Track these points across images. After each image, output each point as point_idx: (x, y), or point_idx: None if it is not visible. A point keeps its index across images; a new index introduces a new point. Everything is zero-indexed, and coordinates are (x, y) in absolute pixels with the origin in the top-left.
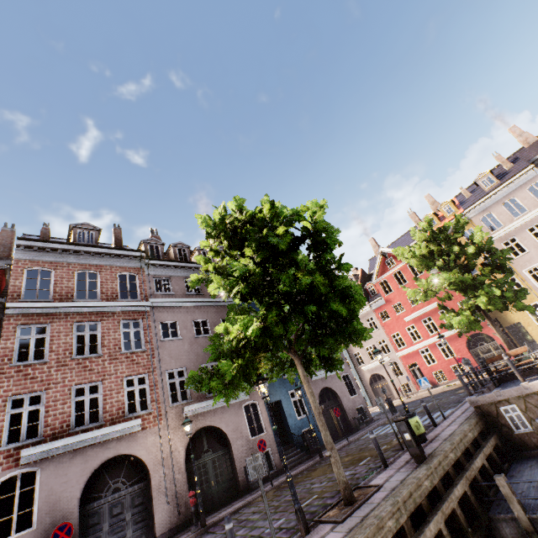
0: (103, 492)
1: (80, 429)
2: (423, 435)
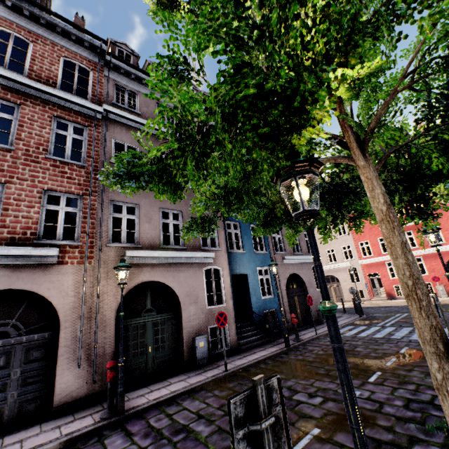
0: None
1: None
2: None
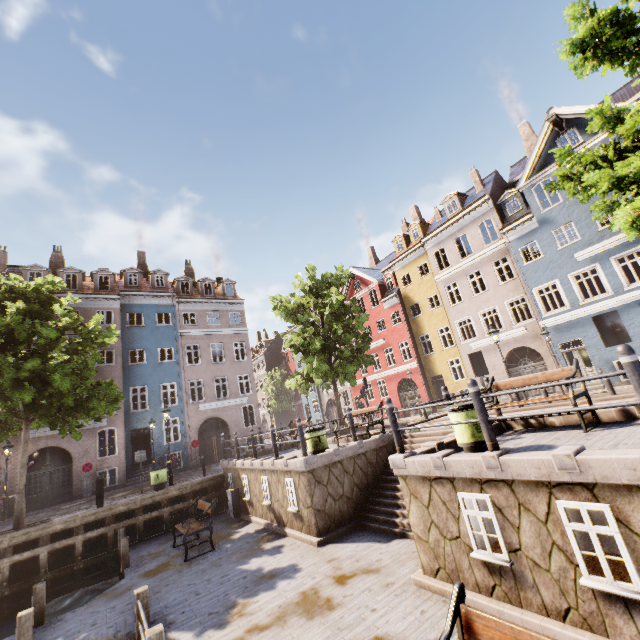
0: None
1: None
2: (158, 485)
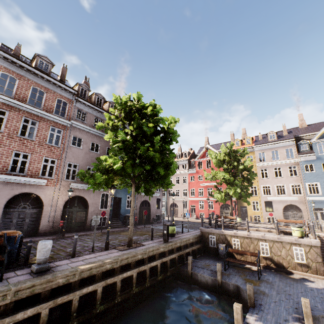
0: (17, 206)
1: (13, 173)
2: (174, 234)
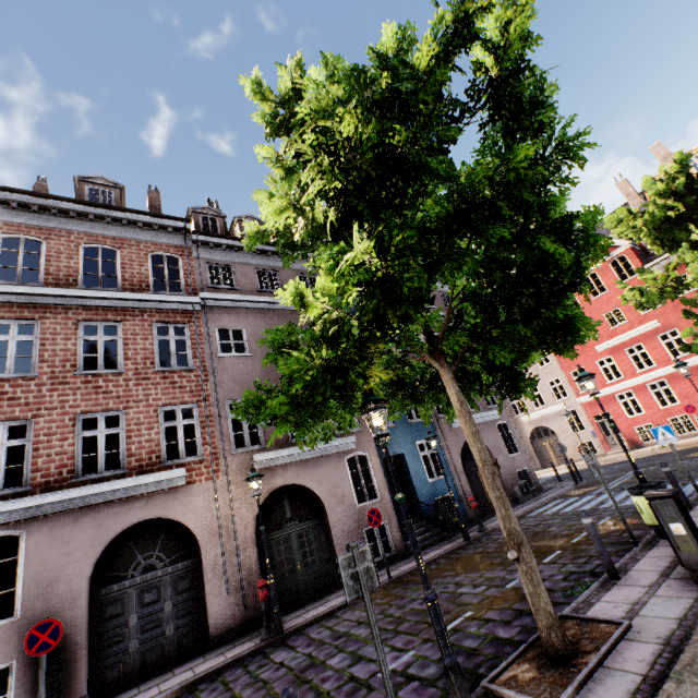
0: (129, 570)
1: (88, 478)
2: None
